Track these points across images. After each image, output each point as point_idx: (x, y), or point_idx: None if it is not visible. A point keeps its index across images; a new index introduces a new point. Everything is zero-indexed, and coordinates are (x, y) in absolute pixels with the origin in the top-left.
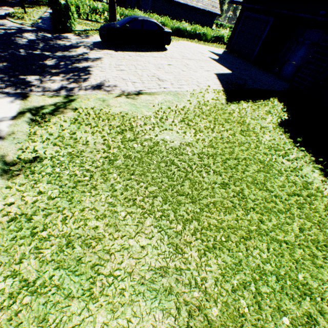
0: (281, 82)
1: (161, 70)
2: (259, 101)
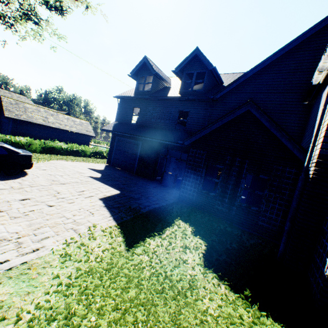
0: (168, 190)
1: (2, 214)
2: (165, 229)
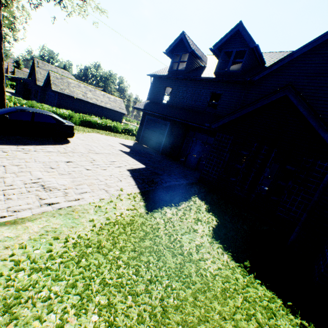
0: (190, 172)
1: (53, 170)
2: (181, 202)
